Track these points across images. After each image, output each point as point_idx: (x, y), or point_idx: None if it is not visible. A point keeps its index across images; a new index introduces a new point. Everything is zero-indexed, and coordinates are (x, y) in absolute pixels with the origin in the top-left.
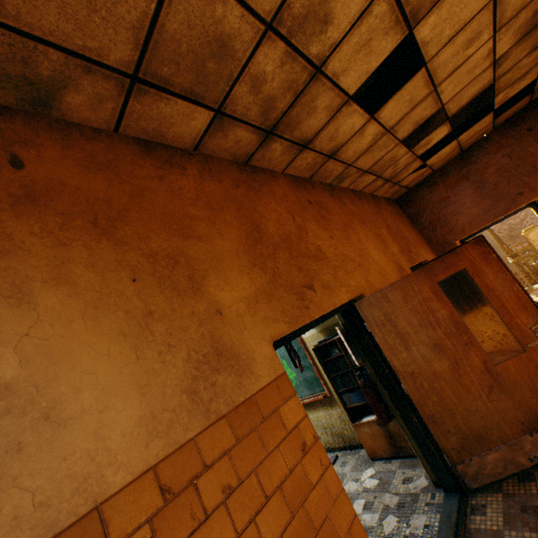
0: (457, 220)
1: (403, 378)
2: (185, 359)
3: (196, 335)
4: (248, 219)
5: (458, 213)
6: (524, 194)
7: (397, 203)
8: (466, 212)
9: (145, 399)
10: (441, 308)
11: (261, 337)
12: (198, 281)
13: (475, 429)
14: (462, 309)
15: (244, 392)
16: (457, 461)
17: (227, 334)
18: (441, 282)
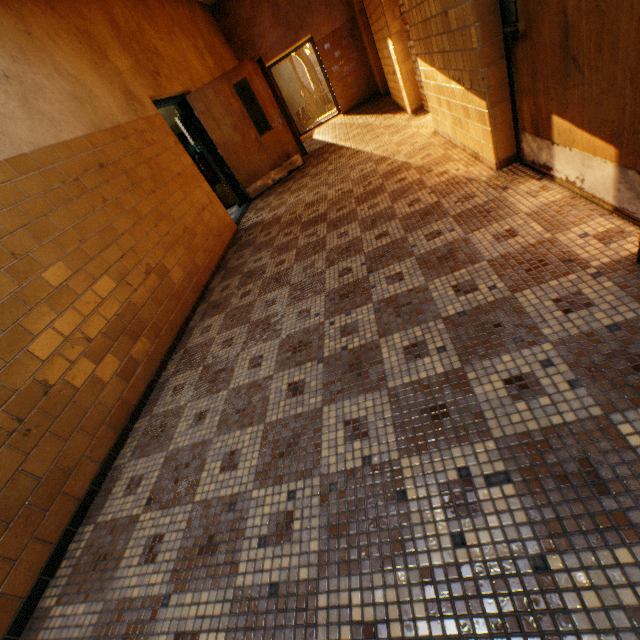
0: (262, 45)
1: (220, 147)
2: (120, 91)
3: (118, 82)
4: (106, 11)
5: (263, 38)
6: (304, 29)
7: (212, 13)
8: (269, 38)
9: (115, 100)
10: (236, 103)
11: (144, 94)
12: (105, 52)
13: (253, 171)
14: (257, 119)
15: (147, 114)
16: (246, 188)
17: (130, 86)
18: (244, 97)
